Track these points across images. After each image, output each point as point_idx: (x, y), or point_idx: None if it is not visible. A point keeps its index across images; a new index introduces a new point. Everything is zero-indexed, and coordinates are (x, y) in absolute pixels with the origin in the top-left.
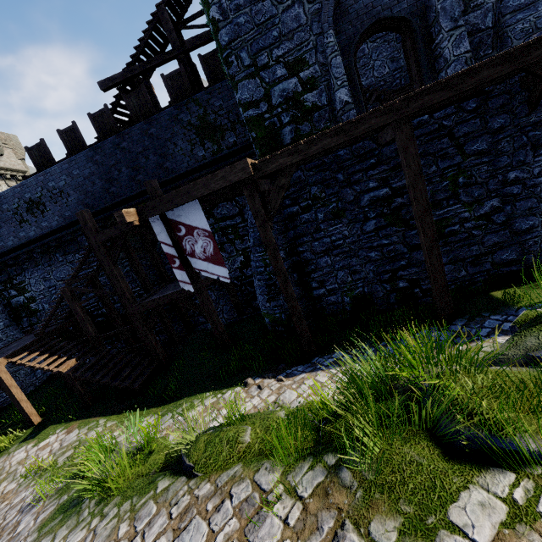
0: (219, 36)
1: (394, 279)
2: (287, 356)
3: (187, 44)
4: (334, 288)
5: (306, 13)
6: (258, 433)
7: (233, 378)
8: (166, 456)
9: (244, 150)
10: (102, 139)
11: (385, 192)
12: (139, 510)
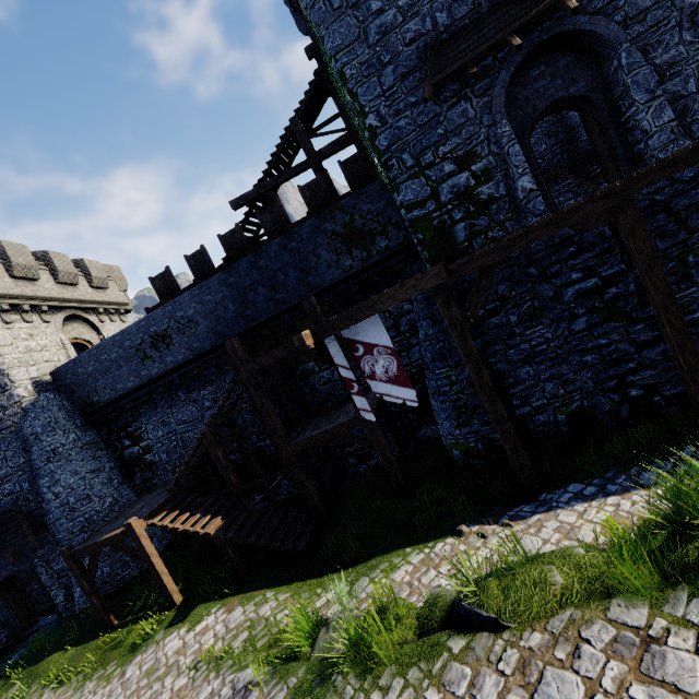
0: (377, 142)
1: (622, 386)
2: (496, 496)
3: (324, 152)
4: (541, 404)
5: (475, 108)
6: (568, 572)
7: (434, 529)
8: (418, 619)
9: (398, 253)
10: (232, 260)
11: (594, 283)
12: (441, 674)
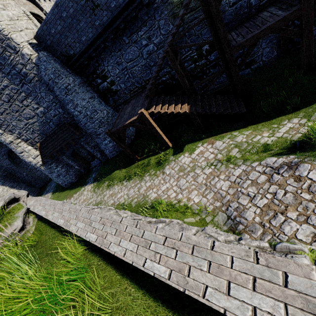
0: None
1: None
2: None
3: None
4: None
5: None
6: None
7: None
8: None
9: None
10: None
11: None
12: None
